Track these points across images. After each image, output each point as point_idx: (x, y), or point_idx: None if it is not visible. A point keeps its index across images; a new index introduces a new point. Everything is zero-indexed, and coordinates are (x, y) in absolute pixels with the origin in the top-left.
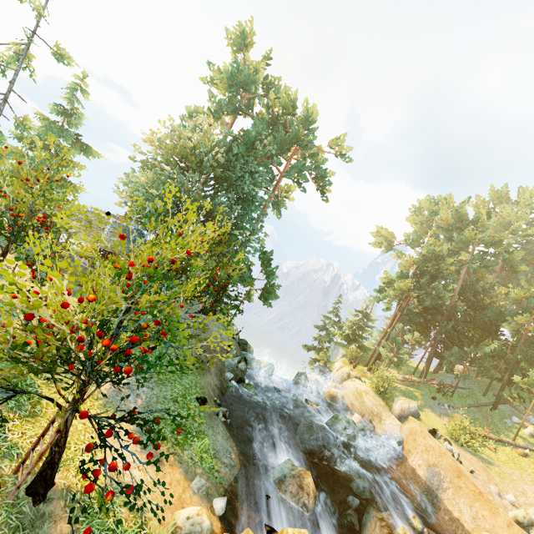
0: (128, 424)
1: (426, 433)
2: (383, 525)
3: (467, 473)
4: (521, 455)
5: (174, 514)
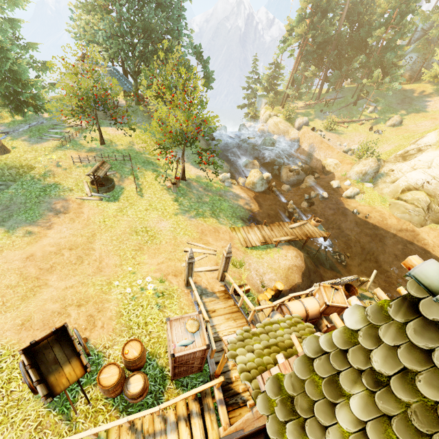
0: (187, 164)
1: (309, 131)
2: (287, 169)
3: (326, 141)
4: (360, 125)
5: (218, 177)
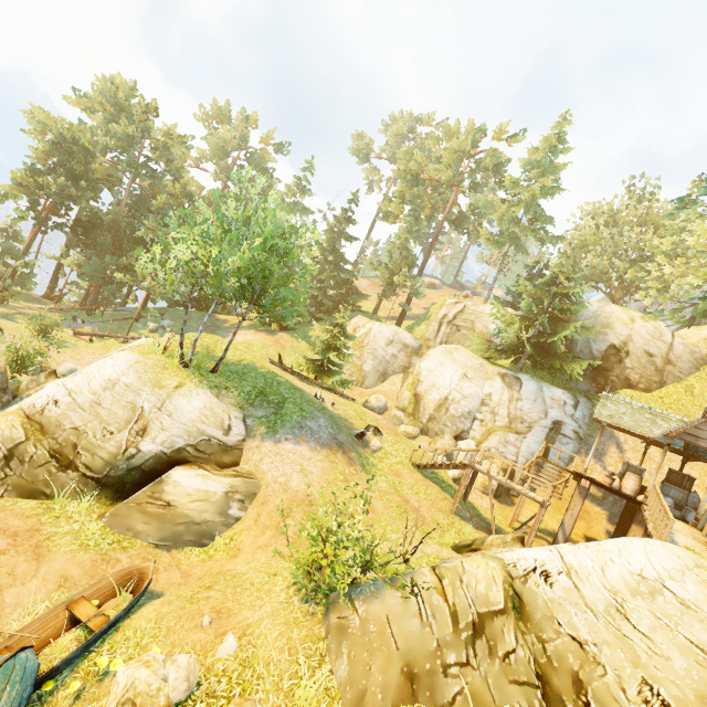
0: None
1: None
2: None
3: None
4: (121, 343)
5: None
